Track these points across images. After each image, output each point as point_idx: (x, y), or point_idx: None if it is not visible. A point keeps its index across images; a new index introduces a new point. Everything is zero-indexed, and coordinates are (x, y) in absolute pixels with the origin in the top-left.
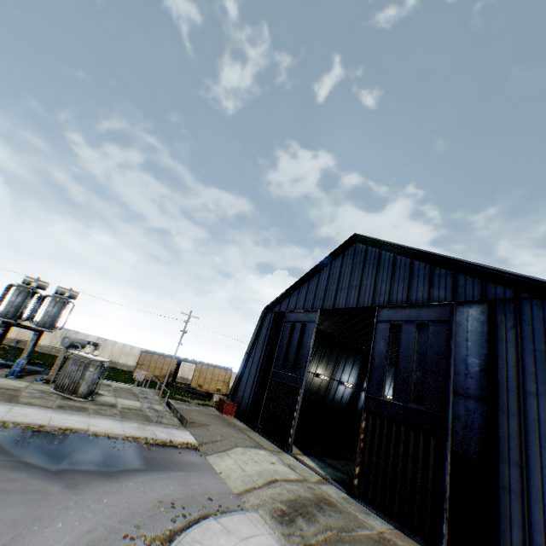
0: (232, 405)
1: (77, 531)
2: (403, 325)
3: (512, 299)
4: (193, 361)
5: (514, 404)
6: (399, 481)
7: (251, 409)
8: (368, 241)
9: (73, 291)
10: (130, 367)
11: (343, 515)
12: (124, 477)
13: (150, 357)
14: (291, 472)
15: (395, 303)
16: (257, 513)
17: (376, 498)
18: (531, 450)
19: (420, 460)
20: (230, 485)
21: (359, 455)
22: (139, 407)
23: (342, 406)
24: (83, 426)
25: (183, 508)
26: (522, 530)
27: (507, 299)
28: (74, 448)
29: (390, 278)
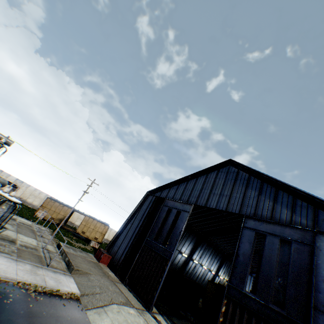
0: (108, 256)
1: None
2: (268, 236)
3: None
4: (83, 213)
5: None
6: None
7: (122, 264)
8: (239, 167)
9: (10, 139)
10: (34, 206)
11: None
12: None
13: (53, 203)
14: None
15: (260, 216)
16: None
17: None
18: None
19: None
20: None
21: None
22: (35, 246)
23: (176, 268)
24: None
25: None
26: None
27: None
28: None
29: (257, 197)
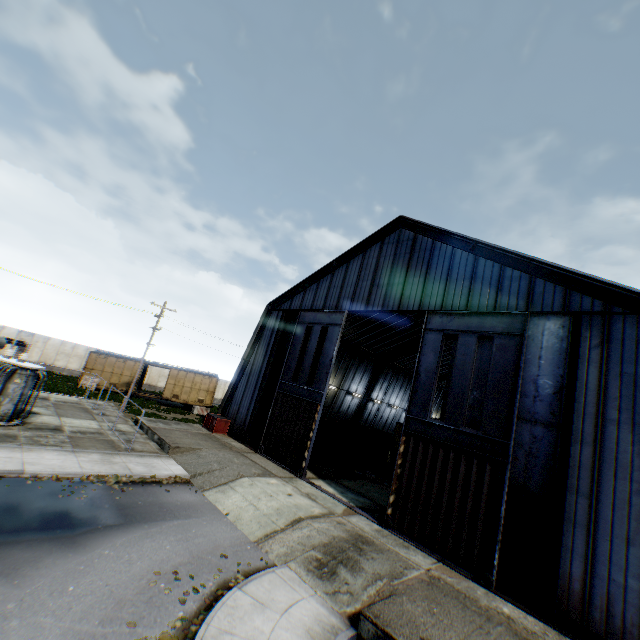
0: (225, 422)
1: None
2: (461, 336)
3: (602, 312)
4: (166, 365)
5: (590, 432)
6: (444, 512)
7: (250, 427)
8: (417, 228)
9: None
10: (73, 371)
11: (386, 556)
12: (94, 542)
13: (104, 360)
14: (313, 505)
15: (450, 308)
16: (288, 568)
17: (415, 529)
18: (605, 481)
19: (471, 489)
20: (244, 531)
21: (395, 483)
22: (97, 429)
23: (347, 418)
24: (13, 468)
25: (192, 577)
26: (584, 562)
27: (595, 312)
28: (3, 504)
29: (445, 277)
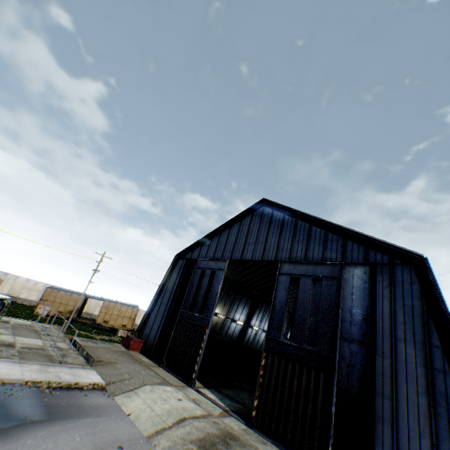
0: (139, 342)
1: None
2: (302, 278)
3: (388, 263)
4: (101, 298)
5: (387, 348)
6: (293, 412)
7: (157, 346)
8: (274, 206)
9: None
10: (32, 302)
11: (247, 449)
12: (21, 433)
13: (56, 293)
14: (197, 407)
15: (295, 259)
16: None
17: (272, 428)
18: (400, 385)
19: (311, 393)
20: (140, 428)
21: (258, 390)
22: (41, 346)
23: (232, 340)
24: None
25: None
26: None
27: (384, 263)
28: None
29: (291, 238)
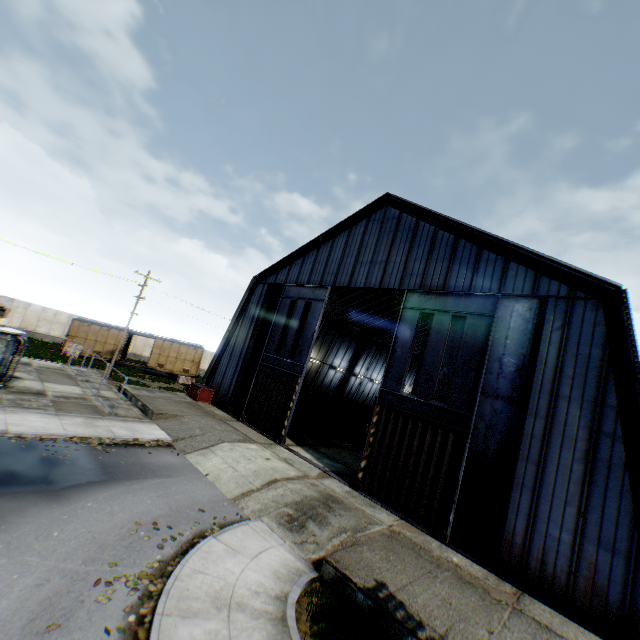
0: (209, 391)
1: (18, 591)
2: (436, 315)
3: (566, 297)
4: (151, 335)
5: (544, 407)
6: (409, 476)
7: (233, 397)
8: (403, 206)
9: None
10: (56, 338)
11: (353, 513)
12: (78, 496)
13: (88, 328)
14: (289, 468)
15: (429, 288)
16: (261, 522)
17: (382, 491)
18: (552, 450)
19: (435, 456)
20: (222, 490)
21: (367, 450)
22: (81, 395)
23: (330, 391)
24: None
25: (171, 528)
26: (527, 519)
27: (561, 296)
28: None
29: (426, 257)
